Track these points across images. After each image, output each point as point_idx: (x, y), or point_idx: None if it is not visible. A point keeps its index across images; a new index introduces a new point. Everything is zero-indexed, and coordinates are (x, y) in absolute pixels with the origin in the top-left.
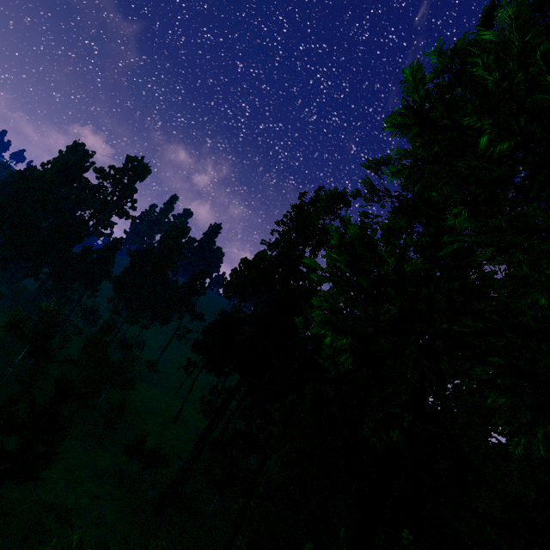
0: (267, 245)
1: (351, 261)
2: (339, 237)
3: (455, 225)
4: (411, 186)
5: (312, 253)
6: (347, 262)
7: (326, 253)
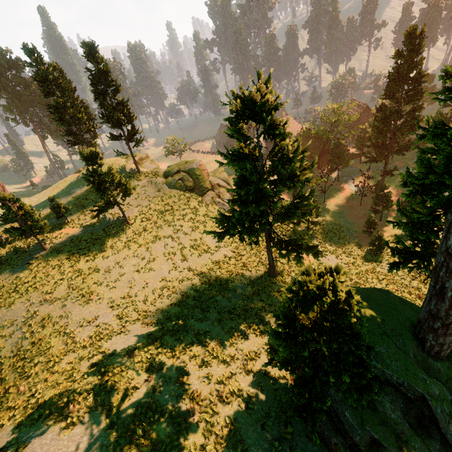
0: None
1: None
2: None
3: None
4: None
5: None
6: None
7: None
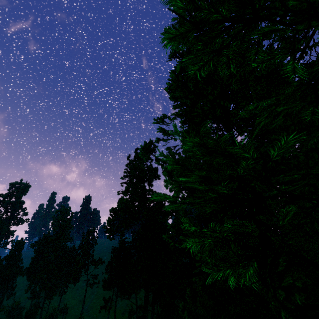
0: (122, 193)
1: (206, 175)
2: (173, 160)
3: (243, 116)
4: (225, 70)
5: (149, 184)
6: (201, 179)
7: (168, 180)
